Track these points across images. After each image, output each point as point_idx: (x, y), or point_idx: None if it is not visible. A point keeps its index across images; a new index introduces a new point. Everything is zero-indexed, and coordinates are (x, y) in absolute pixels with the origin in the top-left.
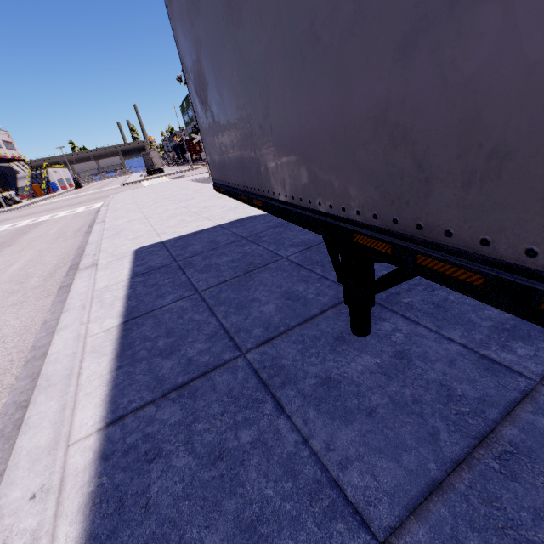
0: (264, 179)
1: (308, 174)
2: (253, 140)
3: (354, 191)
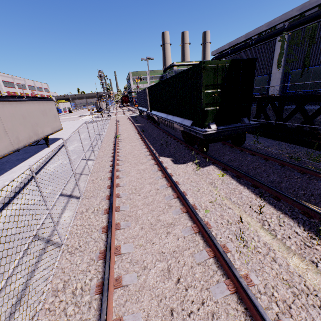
0: None
1: None
2: None
3: None
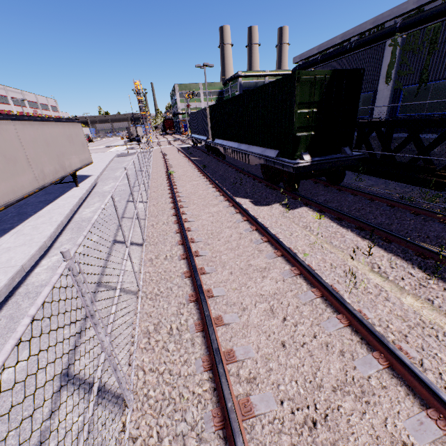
0: None
1: None
2: None
3: None
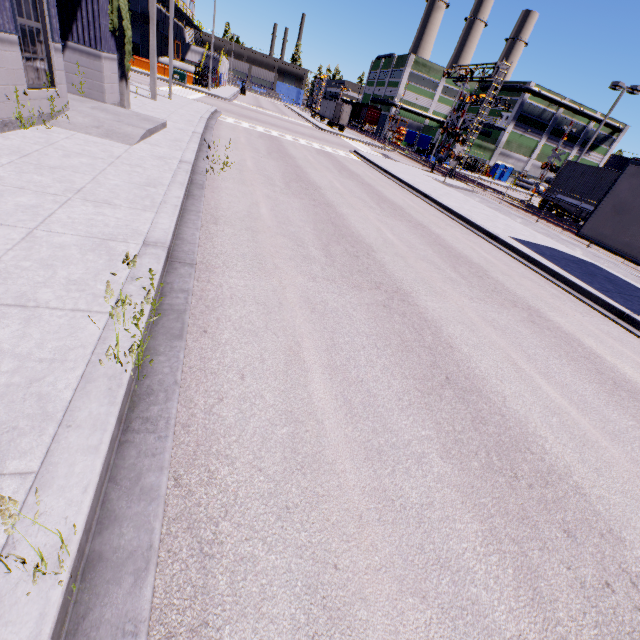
0: None
1: None
2: None
3: None
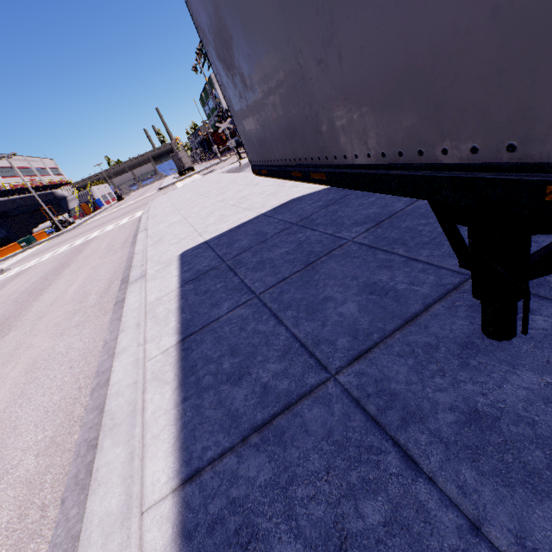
0: (328, 141)
1: (420, 107)
2: (307, 89)
3: (551, 105)
